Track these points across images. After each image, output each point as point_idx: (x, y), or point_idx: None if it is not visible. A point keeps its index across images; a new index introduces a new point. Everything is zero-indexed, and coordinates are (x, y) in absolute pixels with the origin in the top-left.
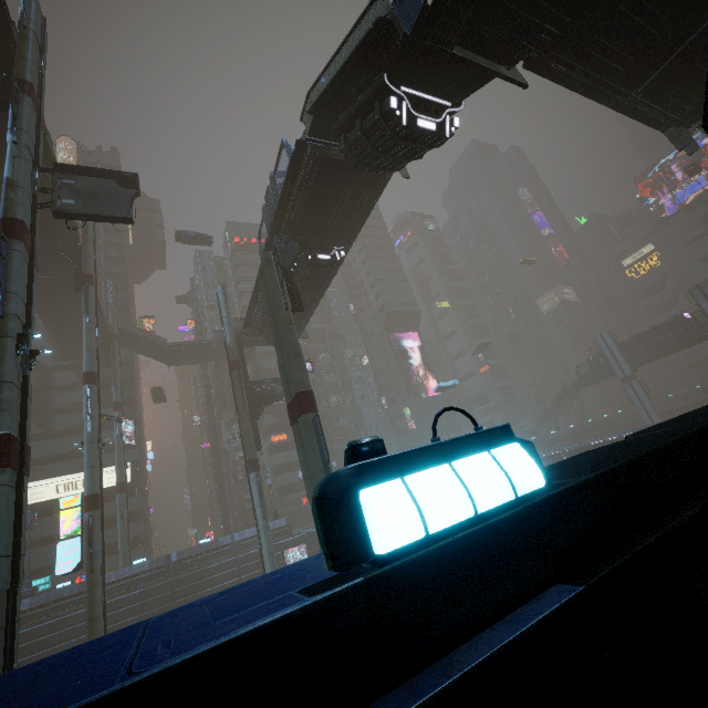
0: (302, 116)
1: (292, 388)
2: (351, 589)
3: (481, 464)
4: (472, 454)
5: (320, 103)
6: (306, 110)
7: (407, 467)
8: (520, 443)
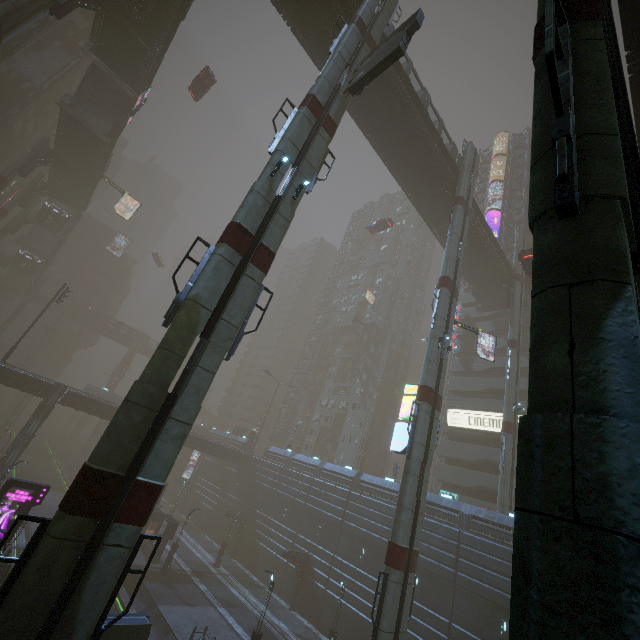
0: None
1: None
2: None
3: None
4: None
5: None
6: None
7: None
8: None
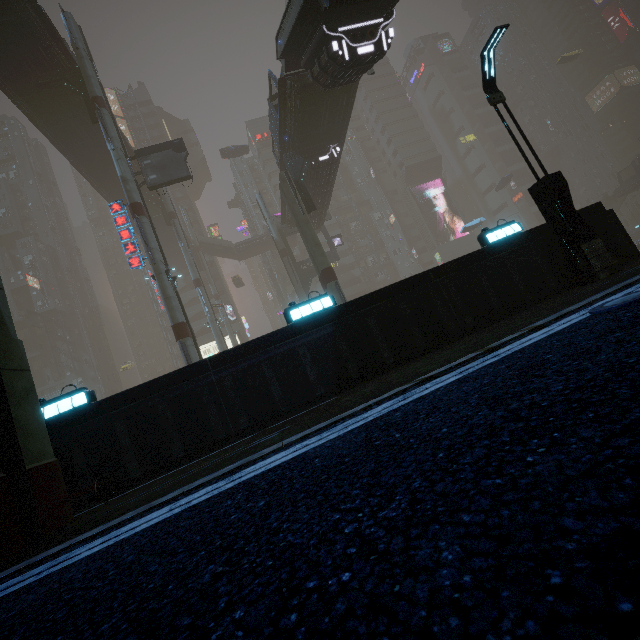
0: (277, 56)
1: (319, 268)
2: (289, 326)
3: (317, 303)
4: (315, 301)
5: (286, 51)
6: (279, 50)
7: (299, 306)
8: (329, 296)
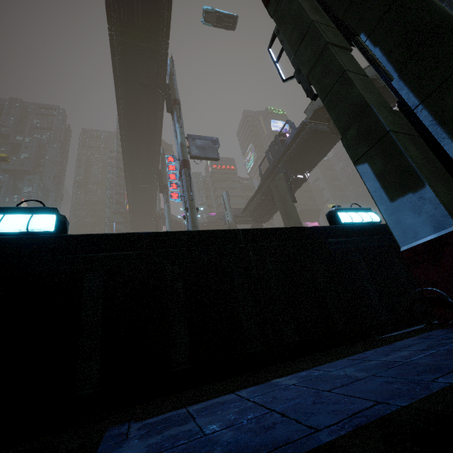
0: (305, 111)
1: None
2: None
3: None
4: None
5: (322, 107)
6: (309, 108)
7: None
8: None
